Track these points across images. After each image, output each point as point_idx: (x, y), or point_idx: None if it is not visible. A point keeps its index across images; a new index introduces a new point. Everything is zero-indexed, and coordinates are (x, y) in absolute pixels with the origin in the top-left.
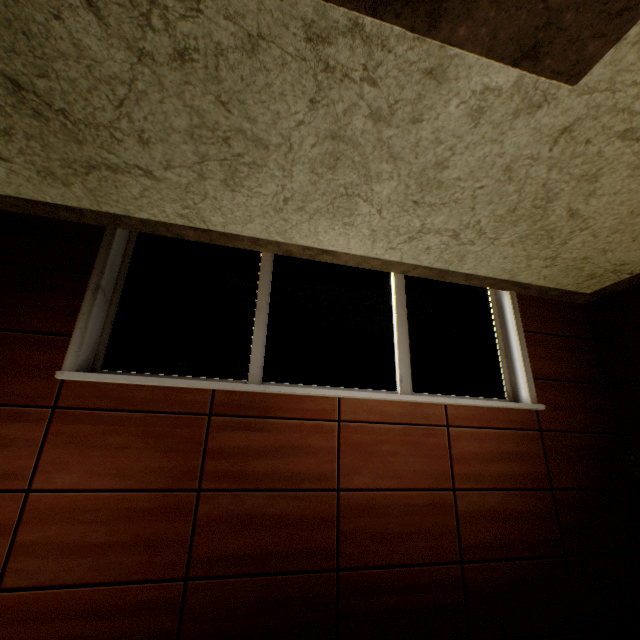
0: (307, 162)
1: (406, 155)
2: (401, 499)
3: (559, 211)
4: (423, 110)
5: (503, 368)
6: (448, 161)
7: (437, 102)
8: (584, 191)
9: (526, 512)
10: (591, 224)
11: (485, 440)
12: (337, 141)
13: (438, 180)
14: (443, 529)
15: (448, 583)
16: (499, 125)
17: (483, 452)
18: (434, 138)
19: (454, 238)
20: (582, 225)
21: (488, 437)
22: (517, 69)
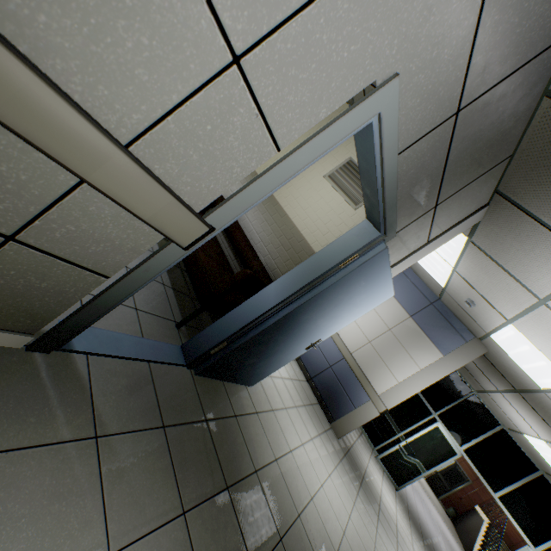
0: None
1: None
2: None
3: None
4: None
5: None
6: None
7: None
8: None
9: None
10: None
11: None
12: None
13: None
14: None
15: None
16: None
17: None
18: None
19: None
20: None
21: None
22: None
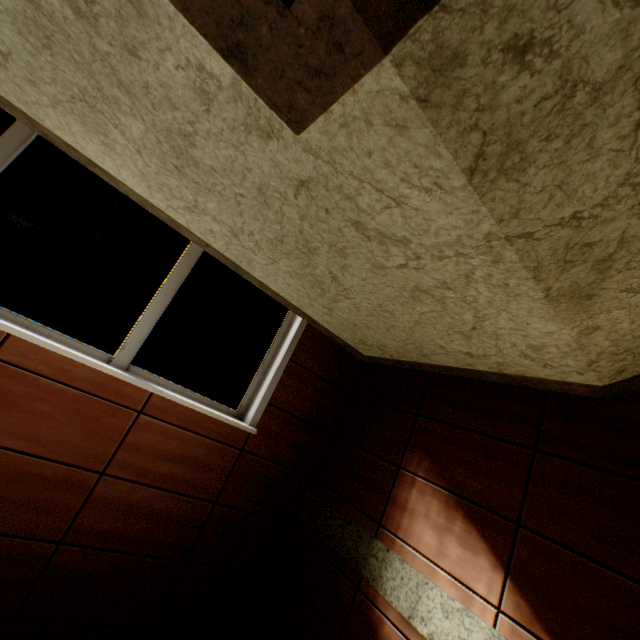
0: (5, 12)
1: (141, 96)
2: (24, 464)
3: (323, 268)
4: (136, 42)
5: (254, 383)
6: (195, 138)
7: (149, 43)
8: (338, 261)
9: (173, 515)
10: (352, 297)
11: (176, 440)
12: (35, 7)
13: (192, 156)
14: (60, 507)
15: (28, 559)
16: (235, 130)
17: (165, 450)
18: (166, 95)
19: (235, 236)
20: (345, 293)
21: (181, 438)
22: (230, 65)
